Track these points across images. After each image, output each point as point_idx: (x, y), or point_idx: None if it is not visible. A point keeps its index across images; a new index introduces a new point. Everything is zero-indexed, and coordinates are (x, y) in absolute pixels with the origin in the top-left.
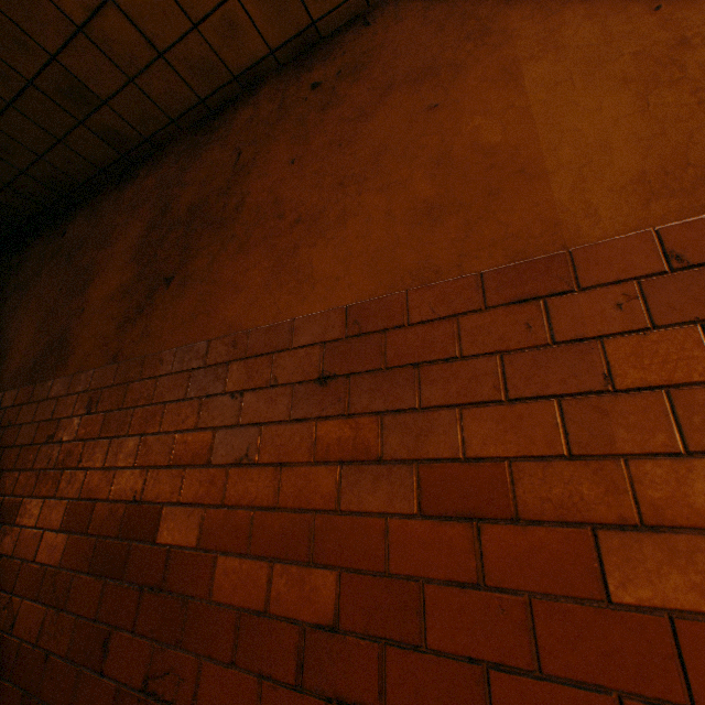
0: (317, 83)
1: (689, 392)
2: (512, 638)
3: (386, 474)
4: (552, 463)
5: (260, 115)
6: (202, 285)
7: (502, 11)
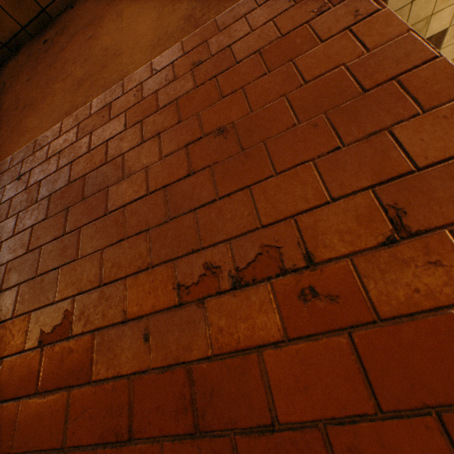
0: (47, 40)
1: (149, 119)
2: (72, 250)
3: (38, 207)
4: (101, 169)
5: (18, 62)
6: None
7: None
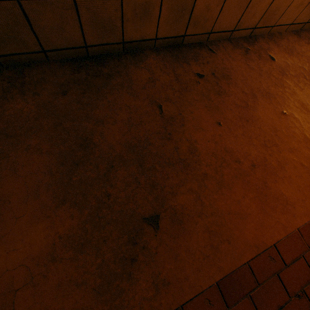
0: (200, 74)
1: None
2: None
3: None
4: None
5: (160, 79)
6: (202, 219)
7: (283, 79)
